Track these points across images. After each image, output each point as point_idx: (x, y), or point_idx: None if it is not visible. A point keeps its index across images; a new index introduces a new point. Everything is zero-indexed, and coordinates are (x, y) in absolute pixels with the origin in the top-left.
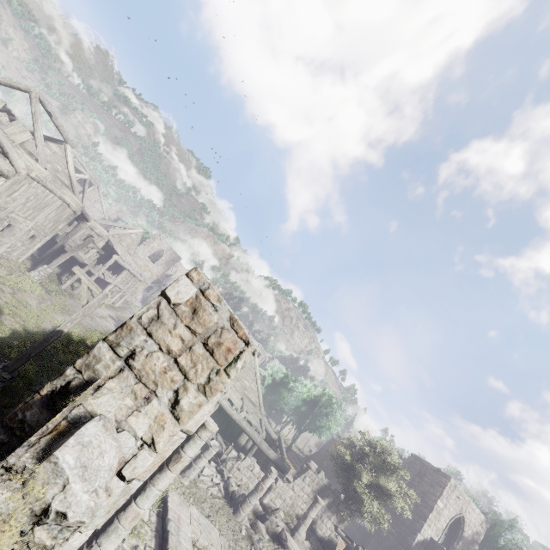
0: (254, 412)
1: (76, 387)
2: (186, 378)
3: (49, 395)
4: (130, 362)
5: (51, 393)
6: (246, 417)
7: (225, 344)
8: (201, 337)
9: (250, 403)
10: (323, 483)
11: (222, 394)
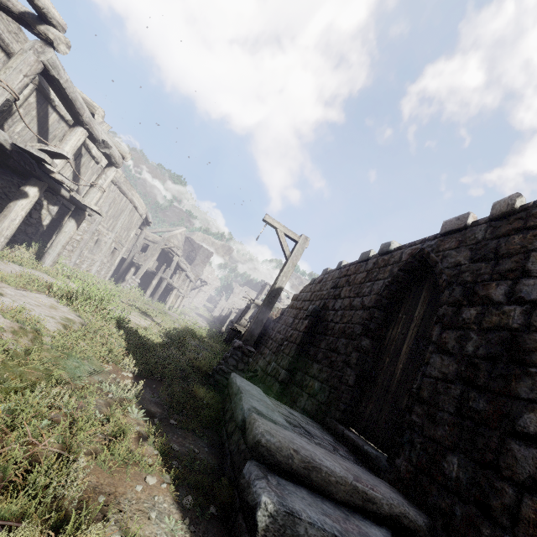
0: None
1: None
2: None
3: None
4: None
5: None
6: None
7: None
8: None
9: None
10: None
11: None
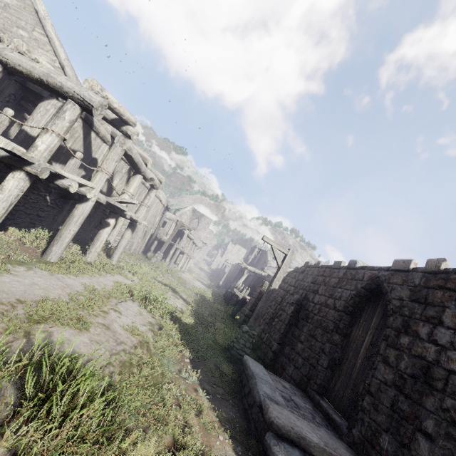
0: None
1: None
2: None
3: None
4: None
5: None
6: None
7: None
8: None
9: None
10: None
11: None
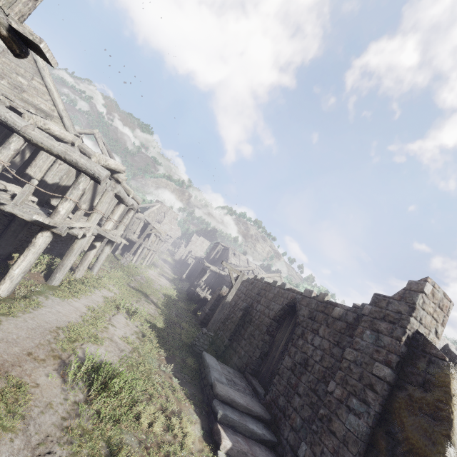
0: None
1: (410, 336)
2: (437, 322)
3: (405, 341)
4: (421, 322)
5: (405, 340)
6: None
7: (444, 304)
8: (437, 304)
9: None
10: None
11: None
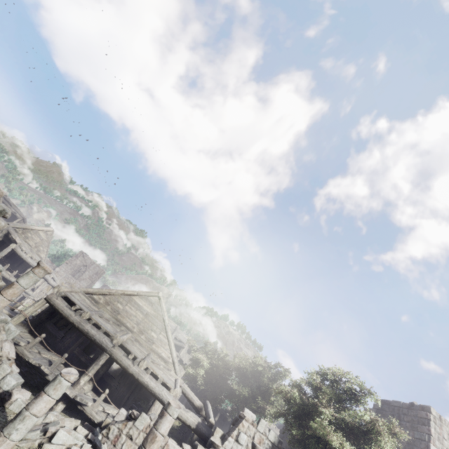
0: (165, 369)
1: None
2: None
3: None
4: None
5: None
6: (149, 368)
7: None
8: None
9: (160, 360)
10: (268, 439)
11: (112, 339)
